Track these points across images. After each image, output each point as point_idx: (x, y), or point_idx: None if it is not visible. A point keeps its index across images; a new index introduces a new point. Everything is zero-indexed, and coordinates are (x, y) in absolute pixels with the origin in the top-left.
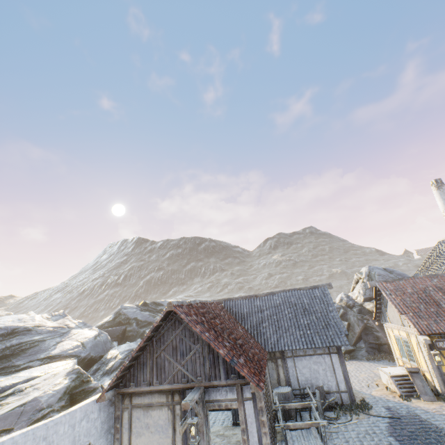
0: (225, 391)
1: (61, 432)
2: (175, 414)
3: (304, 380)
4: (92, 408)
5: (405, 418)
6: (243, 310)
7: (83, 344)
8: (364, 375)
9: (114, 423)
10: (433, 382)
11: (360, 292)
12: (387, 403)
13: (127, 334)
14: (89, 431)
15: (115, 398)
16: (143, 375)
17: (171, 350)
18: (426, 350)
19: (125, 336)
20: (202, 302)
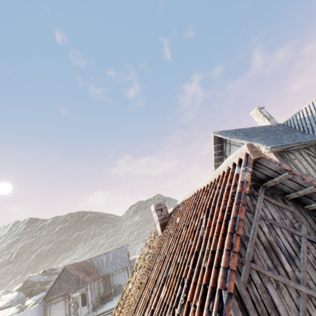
0: (82, 289)
1: (29, 314)
2: (66, 301)
3: (115, 283)
4: (37, 307)
5: None
6: (95, 262)
7: (12, 300)
8: None
9: (44, 312)
10: None
11: None
12: None
13: (33, 292)
14: (36, 314)
15: (44, 303)
16: (55, 292)
17: (65, 281)
18: None
19: (32, 294)
20: (77, 263)
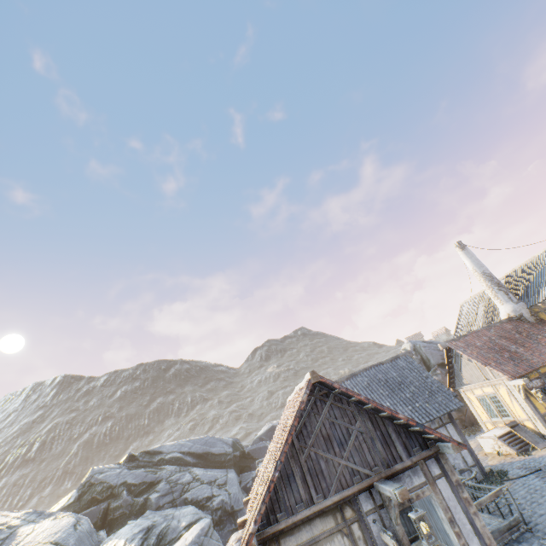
0: (408, 476)
1: None
2: (355, 540)
3: None
4: None
5: (545, 467)
6: None
7: (58, 543)
8: None
9: None
10: (537, 428)
11: None
12: (514, 464)
13: (112, 516)
14: None
15: None
16: (293, 495)
17: (323, 443)
18: (522, 393)
19: (107, 522)
20: None
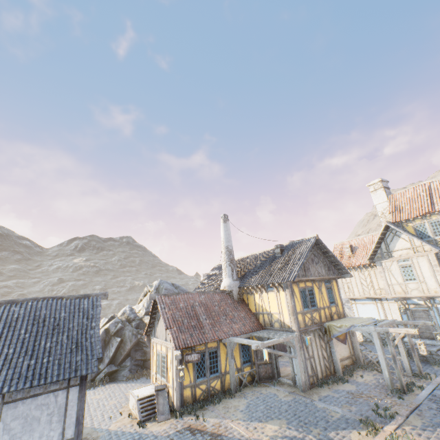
0: None
1: None
2: None
3: None
4: None
5: None
6: None
7: None
8: (114, 402)
9: None
10: (173, 398)
11: (145, 305)
12: (121, 438)
13: None
14: None
15: None
16: None
17: None
18: (176, 365)
19: None
20: None
